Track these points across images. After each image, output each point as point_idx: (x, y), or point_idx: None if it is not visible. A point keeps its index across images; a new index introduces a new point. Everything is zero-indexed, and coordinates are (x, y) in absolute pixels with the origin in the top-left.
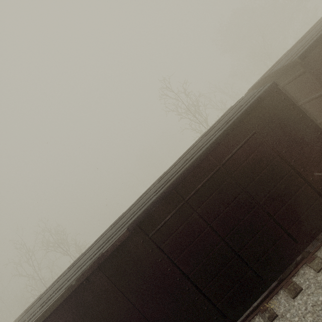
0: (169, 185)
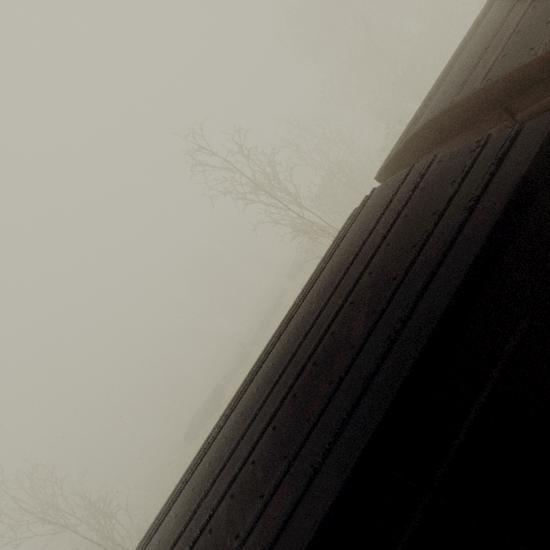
0: None
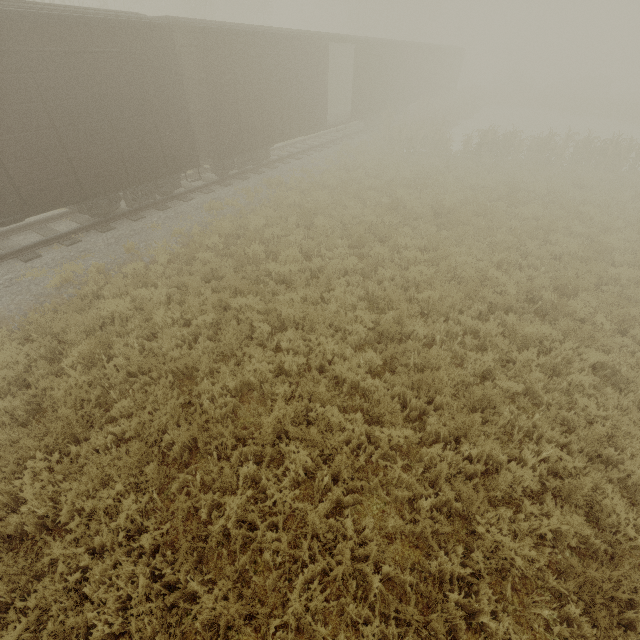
0: (4, 10)
